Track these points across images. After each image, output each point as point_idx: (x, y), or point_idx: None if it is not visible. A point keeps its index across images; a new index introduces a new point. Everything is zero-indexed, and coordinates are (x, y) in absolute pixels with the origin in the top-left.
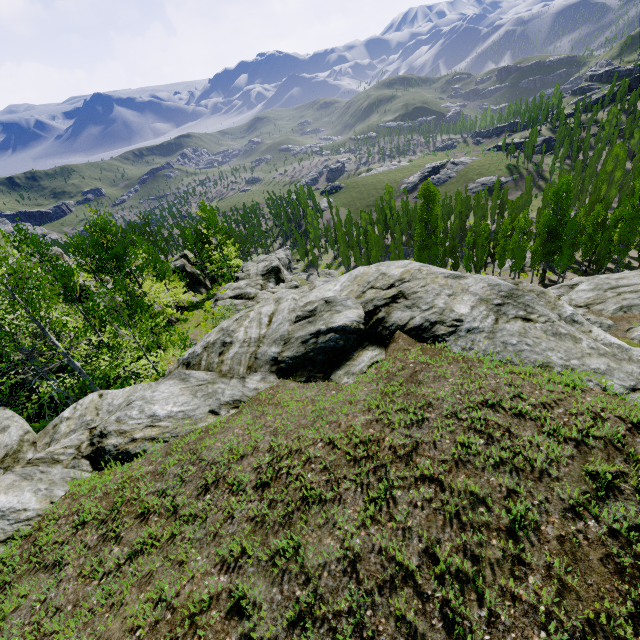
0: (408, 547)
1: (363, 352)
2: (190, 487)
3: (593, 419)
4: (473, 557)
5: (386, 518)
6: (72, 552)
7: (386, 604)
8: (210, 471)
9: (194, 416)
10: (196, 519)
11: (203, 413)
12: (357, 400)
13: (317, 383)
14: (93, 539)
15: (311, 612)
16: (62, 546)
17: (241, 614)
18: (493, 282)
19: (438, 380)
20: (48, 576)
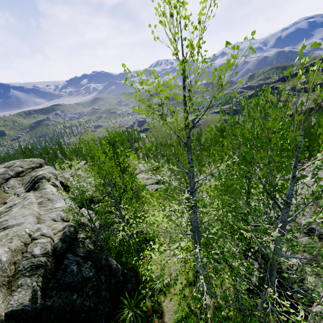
0: None
1: None
2: None
3: None
4: None
5: None
6: None
7: None
8: None
9: None
10: None
11: None
12: None
13: None
14: None
15: None
16: None
17: None
18: None
19: None
20: None
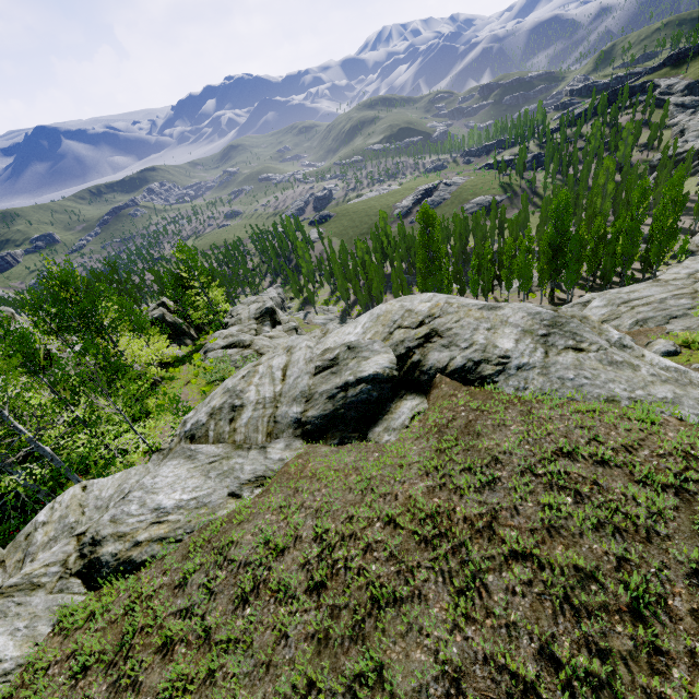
0: (519, 650)
1: (401, 402)
2: (222, 600)
3: (685, 459)
4: (600, 652)
5: (482, 614)
6: None
7: None
8: (245, 575)
9: (210, 503)
10: (238, 645)
11: (221, 498)
12: (409, 462)
13: (353, 445)
14: (101, 691)
15: None
16: None
17: None
18: (532, 310)
19: (498, 429)
20: None
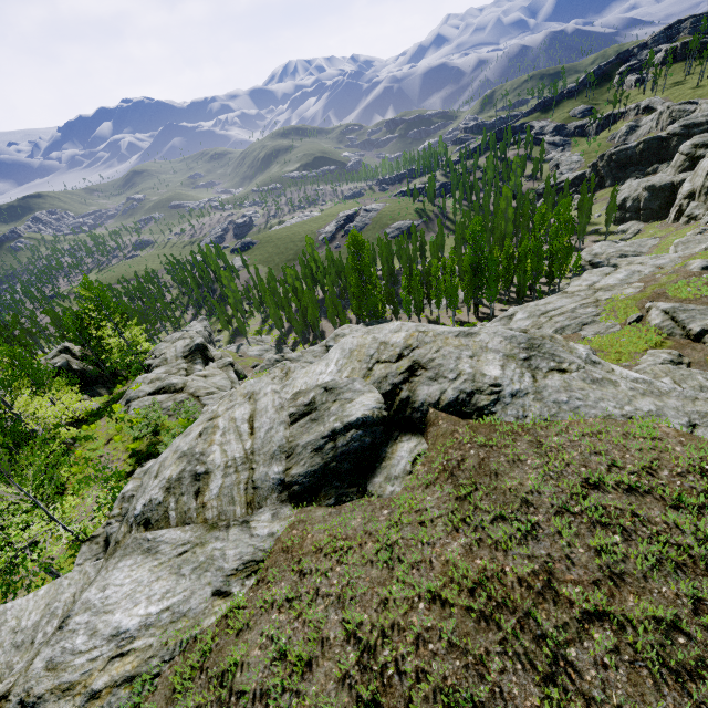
0: None
1: (397, 445)
2: None
3: (703, 475)
4: None
5: (581, 703)
6: None
7: None
8: None
9: (190, 611)
10: None
11: (204, 601)
12: (430, 518)
13: (354, 502)
14: None
15: None
16: None
17: None
18: (507, 334)
19: (515, 466)
20: None
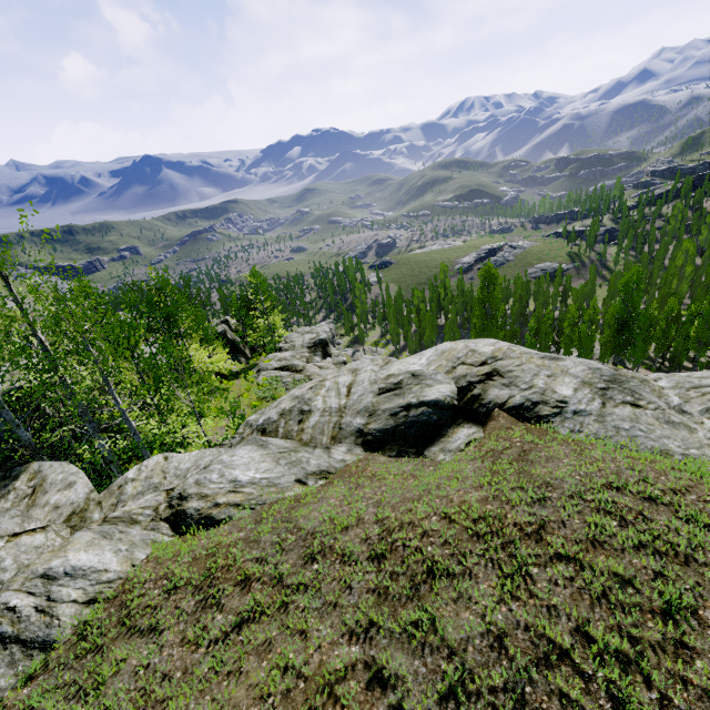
0: (557, 625)
1: (458, 429)
2: (292, 556)
3: None
4: (631, 638)
5: (526, 595)
6: (168, 617)
7: (545, 681)
8: (312, 540)
9: (280, 484)
10: (308, 588)
11: (289, 482)
12: (464, 476)
13: (410, 458)
14: (190, 605)
15: (463, 686)
16: (155, 611)
17: (384, 686)
18: (593, 366)
19: (551, 460)
20: (146, 641)
